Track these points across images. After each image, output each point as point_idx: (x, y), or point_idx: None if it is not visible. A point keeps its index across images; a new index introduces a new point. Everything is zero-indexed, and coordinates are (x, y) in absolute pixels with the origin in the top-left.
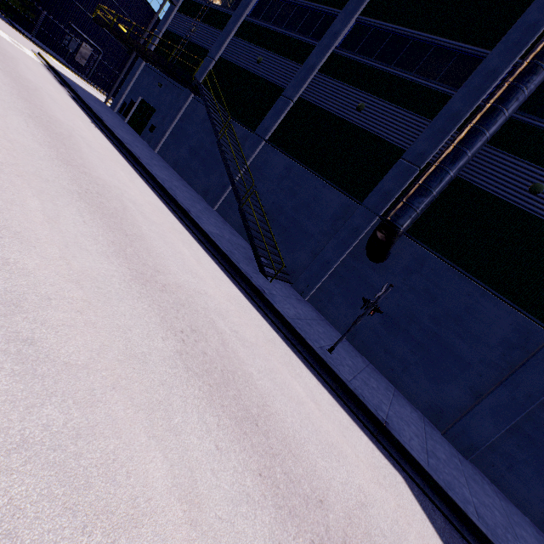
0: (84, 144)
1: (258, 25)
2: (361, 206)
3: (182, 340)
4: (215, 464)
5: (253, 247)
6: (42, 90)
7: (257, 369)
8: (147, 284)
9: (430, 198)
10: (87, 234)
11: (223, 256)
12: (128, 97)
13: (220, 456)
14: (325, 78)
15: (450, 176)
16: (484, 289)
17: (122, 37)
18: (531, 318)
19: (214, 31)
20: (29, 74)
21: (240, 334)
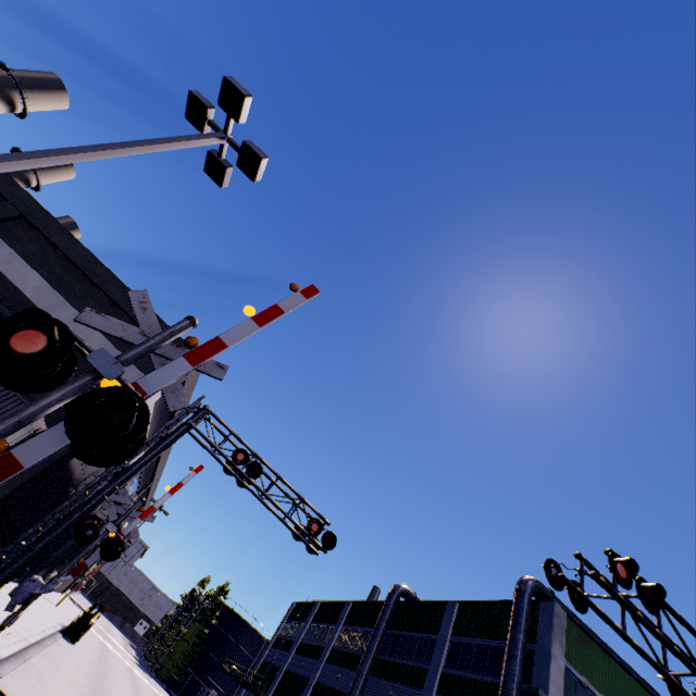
0: None
1: (305, 643)
2: None
3: None
4: None
5: None
6: None
7: None
8: None
9: None
10: None
11: None
12: None
13: None
14: (327, 664)
15: None
16: None
17: (232, 675)
18: None
19: (286, 653)
20: None
21: None
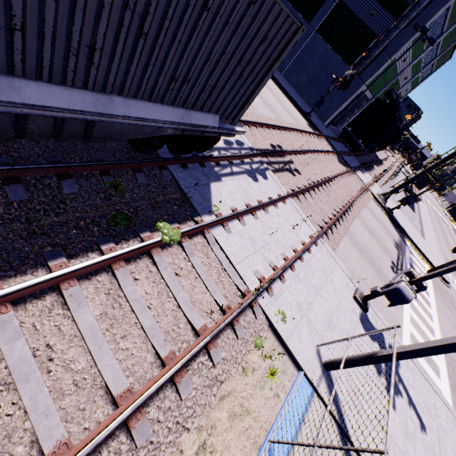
0: None
1: None
2: None
3: None
4: None
5: None
6: None
7: None
8: None
9: None
10: None
11: None
12: None
13: None
14: None
15: None
16: (296, 11)
17: None
18: (304, 19)
19: None
20: None
21: None
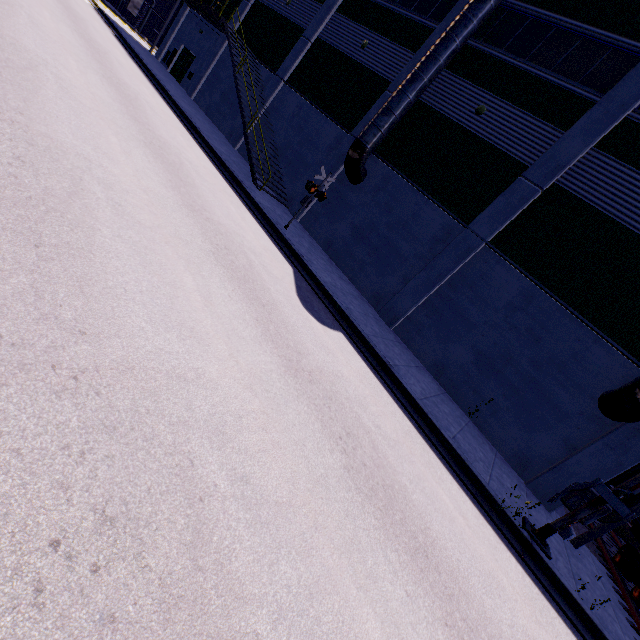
0: (116, 62)
1: None
2: (350, 135)
3: (150, 143)
4: (145, 161)
5: (251, 164)
6: (88, 22)
7: (201, 183)
8: (137, 122)
9: (391, 117)
10: (104, 88)
11: (218, 159)
12: (172, 45)
13: (149, 163)
14: (340, 18)
15: (408, 97)
16: (427, 198)
17: None
18: (452, 215)
19: None
20: (78, 9)
21: (200, 174)
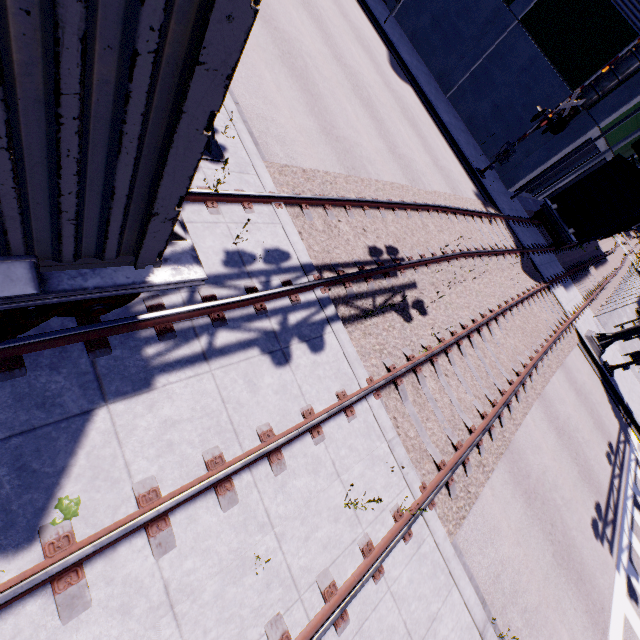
0: None
1: None
2: None
3: None
4: None
5: None
6: None
7: None
8: None
9: None
10: None
11: None
12: None
13: None
14: None
15: None
16: None
17: None
18: None
19: None
20: None
21: None
